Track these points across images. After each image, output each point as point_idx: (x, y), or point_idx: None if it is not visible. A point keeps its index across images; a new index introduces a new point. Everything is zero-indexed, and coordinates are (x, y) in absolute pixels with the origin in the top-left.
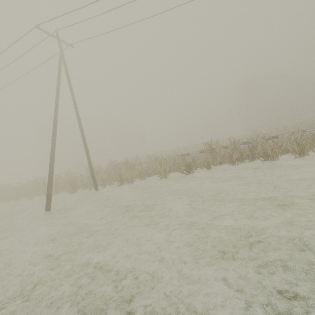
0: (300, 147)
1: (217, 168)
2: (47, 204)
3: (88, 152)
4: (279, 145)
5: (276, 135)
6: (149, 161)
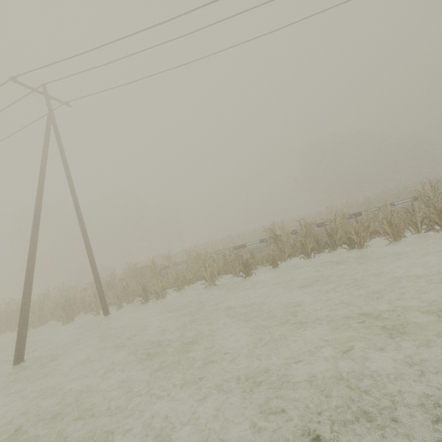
0: (394, 228)
1: (287, 264)
2: (17, 351)
3: (92, 255)
4: (366, 226)
5: (357, 210)
6: (188, 261)
